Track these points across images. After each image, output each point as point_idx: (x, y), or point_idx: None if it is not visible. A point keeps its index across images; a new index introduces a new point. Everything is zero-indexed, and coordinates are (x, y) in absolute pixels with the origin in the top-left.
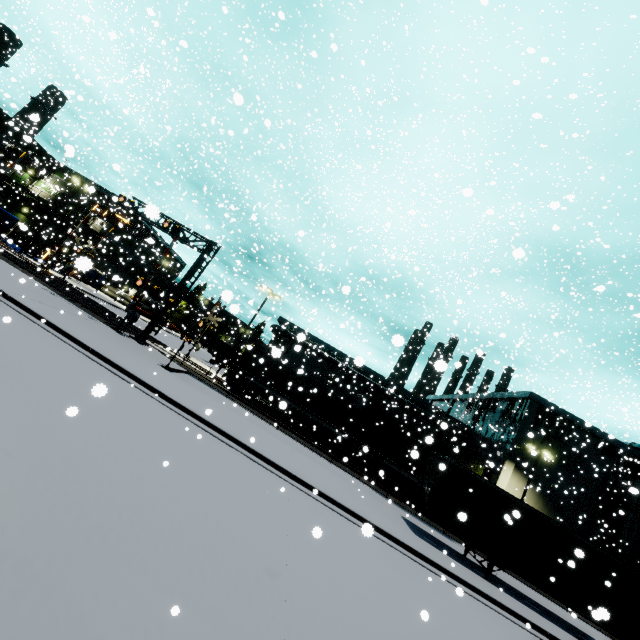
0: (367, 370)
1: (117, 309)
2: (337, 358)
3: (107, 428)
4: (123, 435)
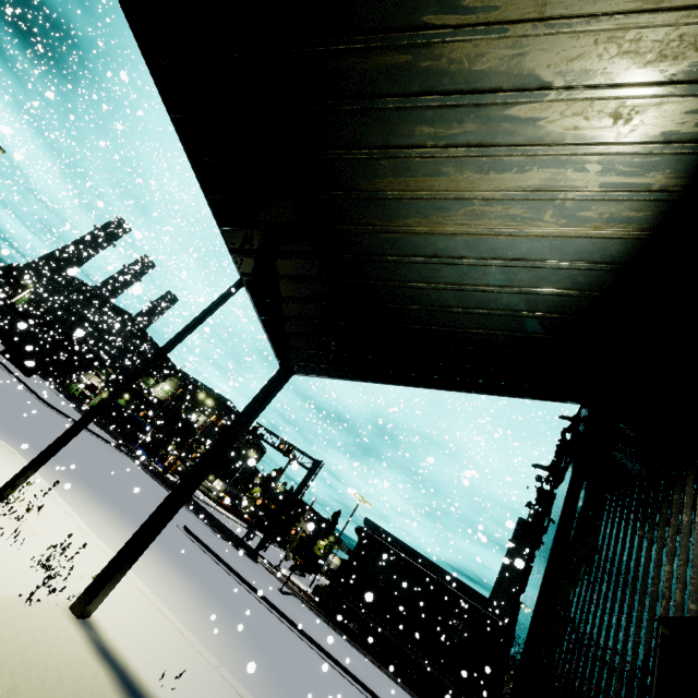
0: (465, 587)
1: (210, 508)
2: (429, 570)
3: (296, 665)
4: (305, 672)
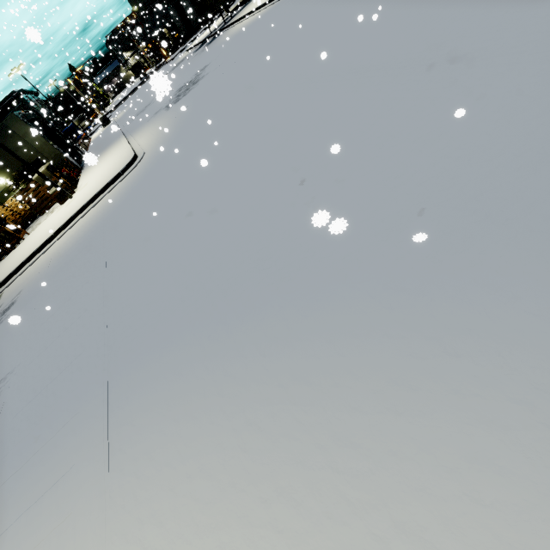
0: None
1: None
2: None
3: None
4: None
